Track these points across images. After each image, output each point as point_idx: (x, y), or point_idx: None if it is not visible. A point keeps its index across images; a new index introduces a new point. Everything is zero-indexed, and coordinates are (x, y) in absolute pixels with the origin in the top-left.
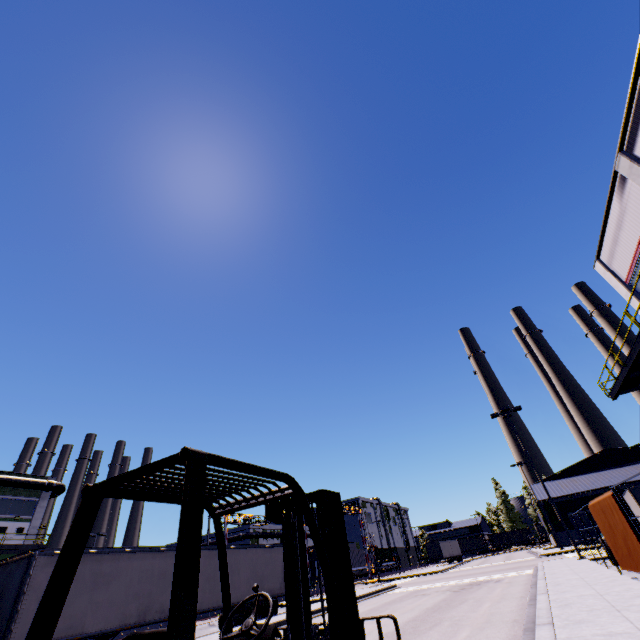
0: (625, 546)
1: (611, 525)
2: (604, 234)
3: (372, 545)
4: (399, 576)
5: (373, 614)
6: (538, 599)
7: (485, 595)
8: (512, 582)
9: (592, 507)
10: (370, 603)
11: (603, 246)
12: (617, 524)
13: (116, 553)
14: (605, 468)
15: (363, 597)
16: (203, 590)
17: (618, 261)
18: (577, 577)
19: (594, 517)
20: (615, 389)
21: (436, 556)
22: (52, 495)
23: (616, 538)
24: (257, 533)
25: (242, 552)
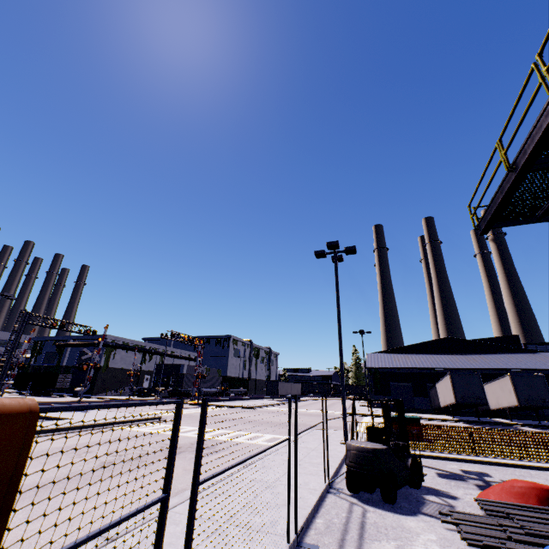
0: None
1: None
2: None
3: (200, 374)
4: (215, 404)
5: None
6: None
7: None
8: None
9: None
10: None
11: None
12: None
13: None
14: (439, 353)
15: (58, 431)
16: None
17: None
18: None
19: None
20: (495, 203)
21: (272, 393)
22: None
23: None
24: (113, 344)
25: None
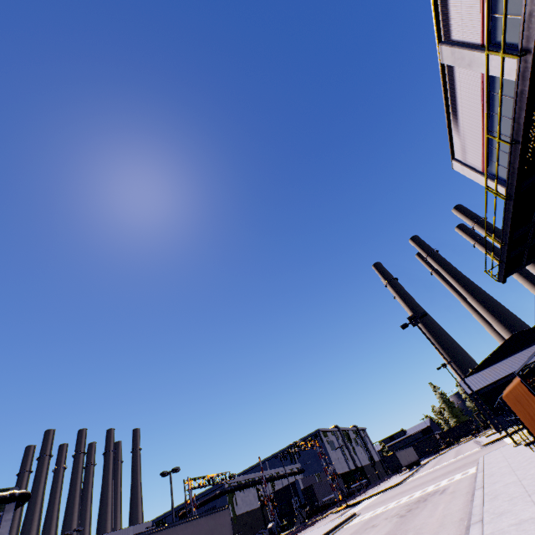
0: None
1: (532, 416)
2: (451, 132)
3: (333, 474)
4: (364, 497)
5: None
6: None
7: (426, 521)
8: (455, 491)
9: (506, 398)
10: None
11: (454, 145)
12: None
13: None
14: (518, 351)
15: None
16: None
17: (471, 154)
18: (514, 479)
19: (512, 408)
20: (501, 272)
21: (396, 467)
22: (18, 505)
23: None
24: (232, 487)
25: (180, 529)
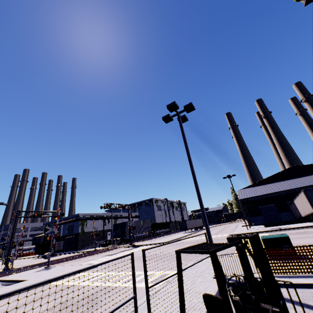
0: None
1: None
2: None
3: (131, 226)
4: (144, 244)
5: None
6: None
7: None
8: None
9: None
10: None
11: None
12: None
13: None
14: (290, 178)
15: None
16: None
17: None
18: None
19: None
20: None
21: (183, 228)
22: None
23: None
24: (84, 218)
25: None
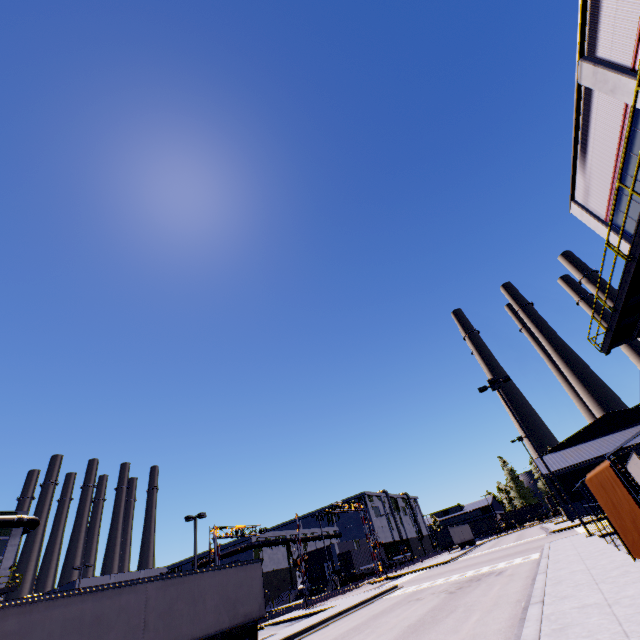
0: (635, 530)
1: (615, 504)
2: (576, 168)
3: (376, 542)
4: (407, 571)
5: (349, 638)
6: (528, 616)
7: (479, 599)
8: (514, 574)
9: (590, 482)
10: (358, 616)
11: (576, 183)
12: (622, 503)
13: (27, 604)
14: (608, 433)
15: (356, 607)
16: (155, 629)
17: (595, 197)
18: (583, 568)
19: (594, 494)
20: (607, 342)
21: (447, 544)
22: (25, 531)
23: (623, 520)
24: (260, 542)
25: (208, 576)
